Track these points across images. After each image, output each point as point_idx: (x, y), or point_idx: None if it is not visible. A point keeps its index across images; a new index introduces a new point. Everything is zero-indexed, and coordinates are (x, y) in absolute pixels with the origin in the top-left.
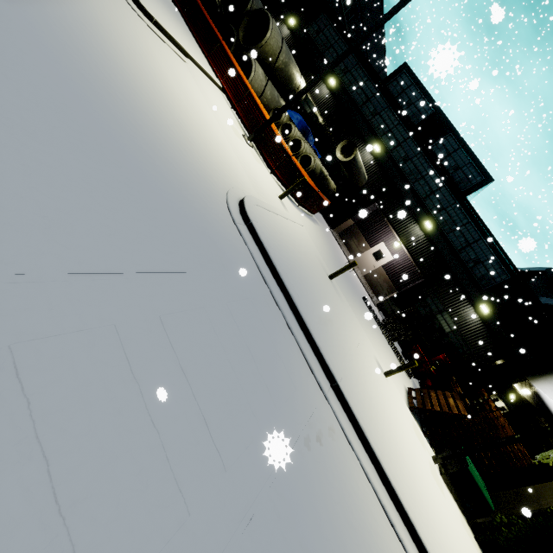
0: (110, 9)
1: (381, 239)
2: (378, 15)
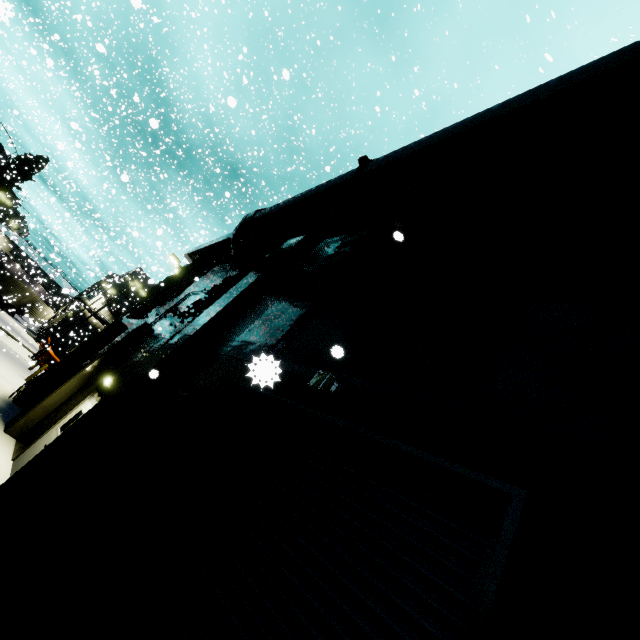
0: None
1: None
2: None
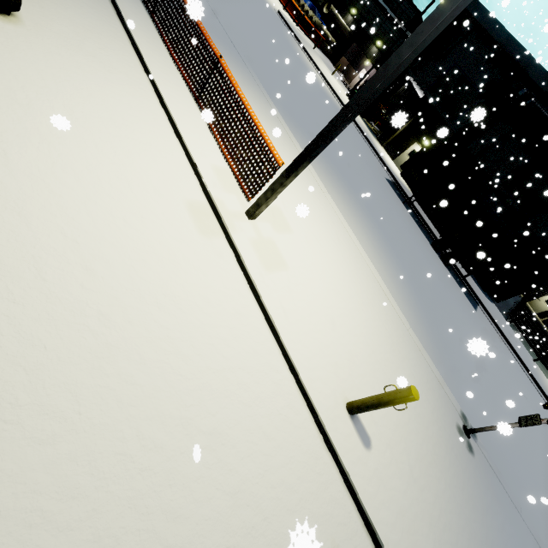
0: None
1: (363, 67)
2: None
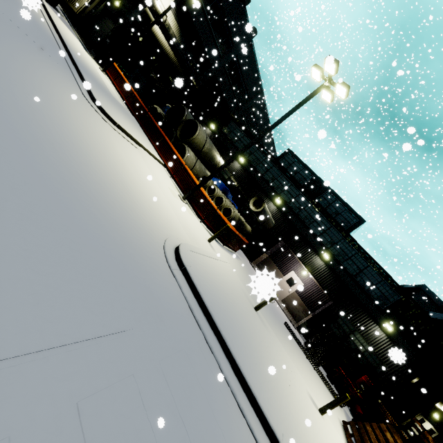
0: (84, 118)
1: (291, 268)
2: (267, 123)
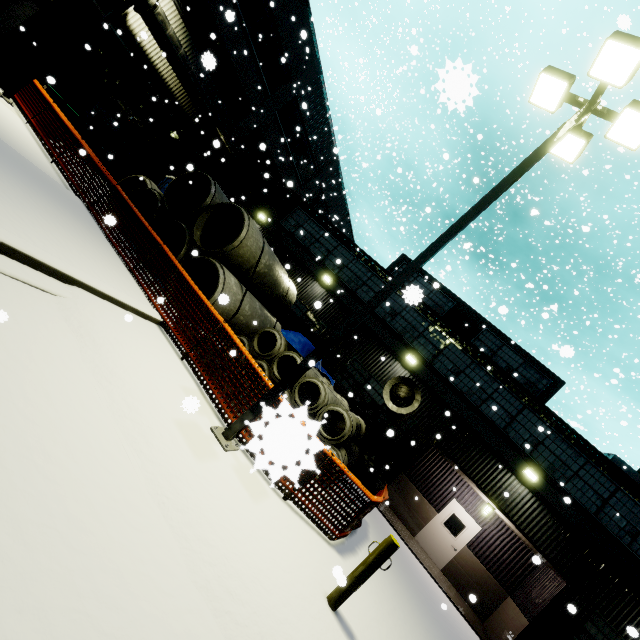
0: None
1: (450, 494)
2: (344, 211)
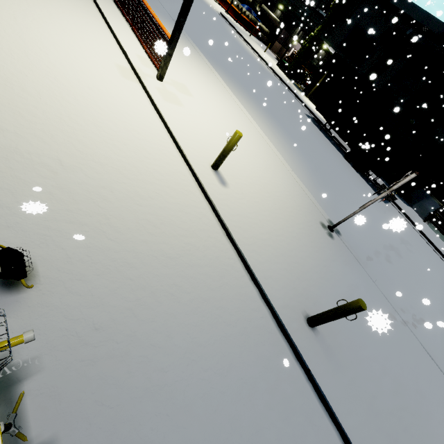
0: None
1: (292, 47)
2: None
